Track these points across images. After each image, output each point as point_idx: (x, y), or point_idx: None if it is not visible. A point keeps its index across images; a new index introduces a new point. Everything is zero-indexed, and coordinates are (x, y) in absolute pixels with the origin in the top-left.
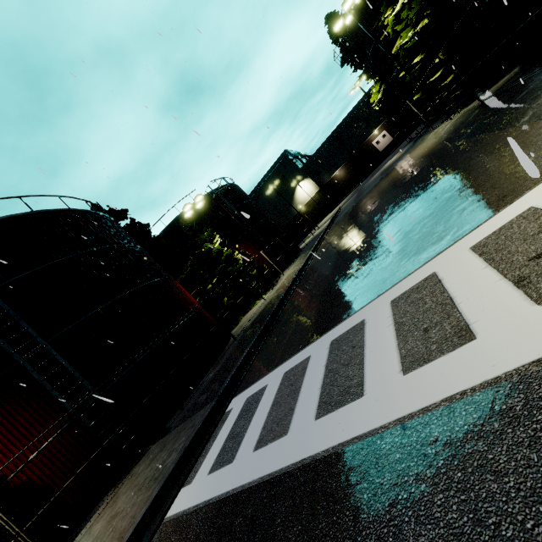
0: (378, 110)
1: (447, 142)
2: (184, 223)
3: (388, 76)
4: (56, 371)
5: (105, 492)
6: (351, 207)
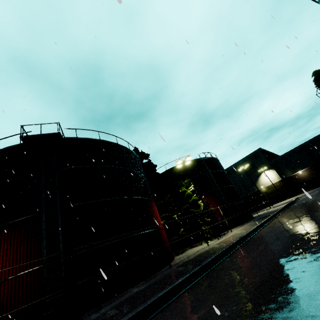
0: None
1: None
2: (175, 170)
3: None
4: (54, 228)
5: None
6: (311, 200)
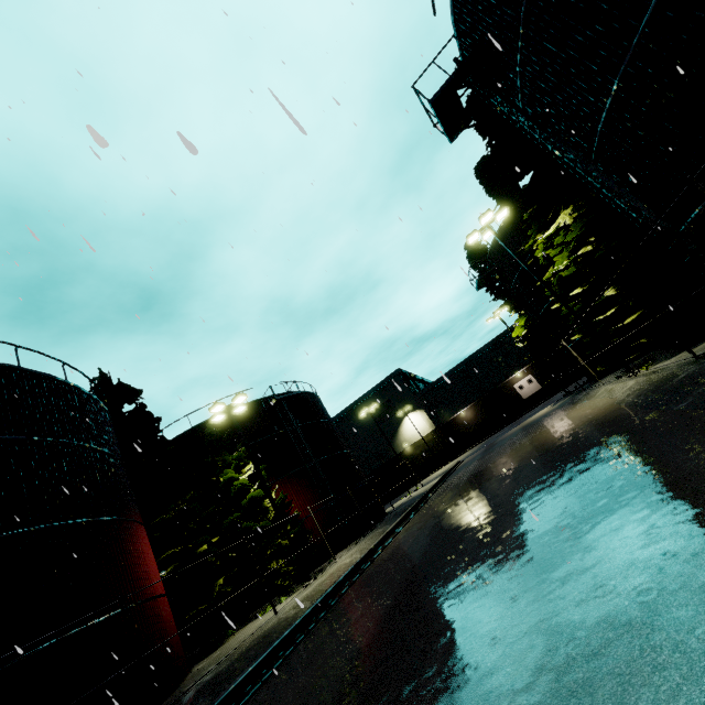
0: (524, 349)
1: (641, 407)
2: (213, 429)
3: (536, 310)
4: None
5: None
6: (471, 468)
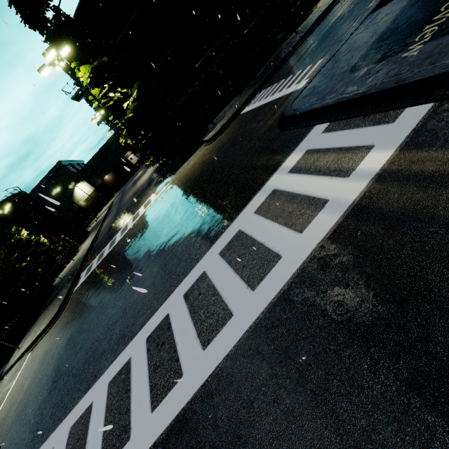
0: None
1: (147, 182)
2: None
3: None
4: None
5: (11, 351)
6: (118, 203)
